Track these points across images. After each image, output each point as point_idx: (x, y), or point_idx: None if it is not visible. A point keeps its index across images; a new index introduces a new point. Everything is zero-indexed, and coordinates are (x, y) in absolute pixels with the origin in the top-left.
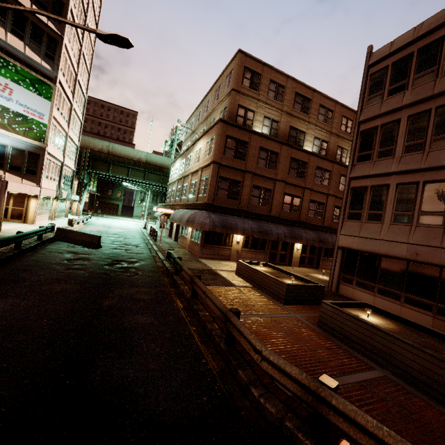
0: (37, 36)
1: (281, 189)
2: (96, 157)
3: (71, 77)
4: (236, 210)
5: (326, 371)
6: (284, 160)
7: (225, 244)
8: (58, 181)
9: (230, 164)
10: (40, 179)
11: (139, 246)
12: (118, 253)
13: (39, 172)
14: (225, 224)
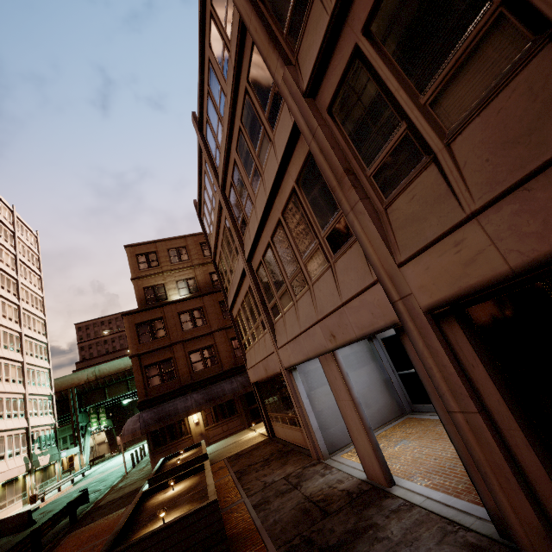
0: None
1: (223, 338)
2: (86, 390)
3: (13, 338)
4: (178, 390)
5: None
6: (212, 309)
7: (182, 434)
8: (26, 451)
9: (150, 348)
10: None
11: (100, 489)
12: None
13: None
14: (161, 416)
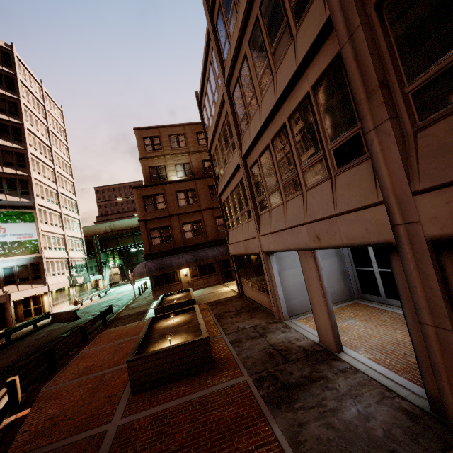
0: (12, 185)
1: (209, 216)
2: (105, 238)
3: (53, 194)
4: (173, 250)
5: (92, 372)
6: (202, 191)
7: (175, 280)
8: (68, 273)
9: (154, 216)
10: (45, 279)
11: (118, 305)
12: (88, 319)
13: (43, 274)
14: (160, 266)
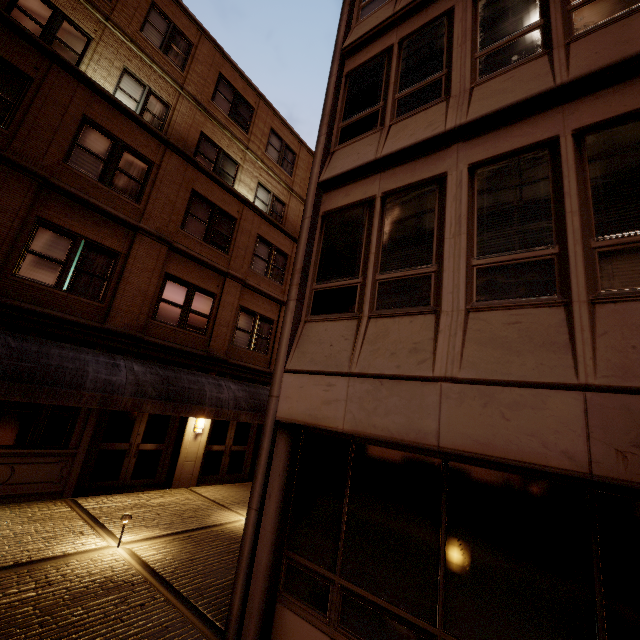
0: None
1: (154, 259)
2: None
3: None
4: None
5: None
6: (170, 187)
7: None
8: None
9: None
10: None
11: None
12: None
13: None
14: None
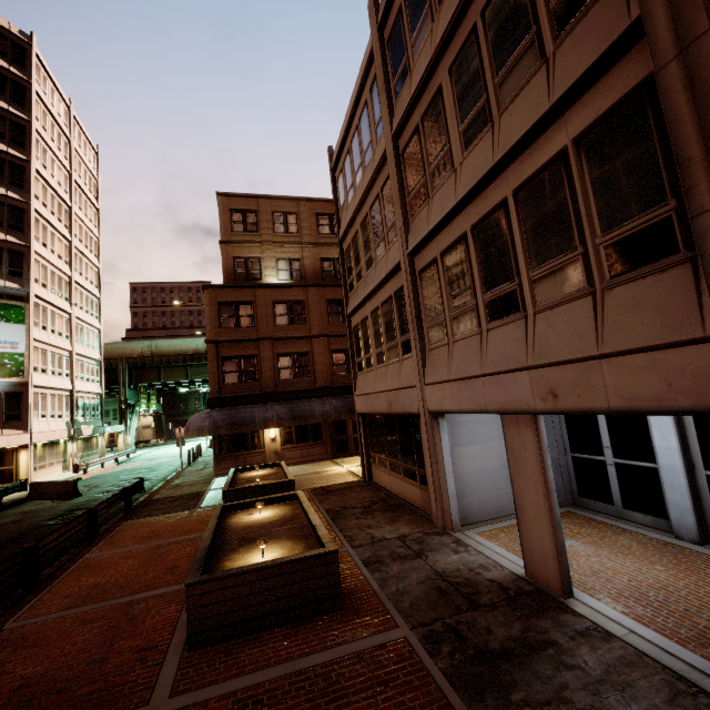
0: None
1: (323, 347)
2: (139, 365)
3: (62, 283)
4: (257, 395)
5: (108, 596)
6: (316, 307)
7: (254, 447)
8: (69, 416)
9: (232, 337)
10: (28, 423)
11: (151, 479)
12: (96, 498)
13: (26, 413)
14: (234, 420)
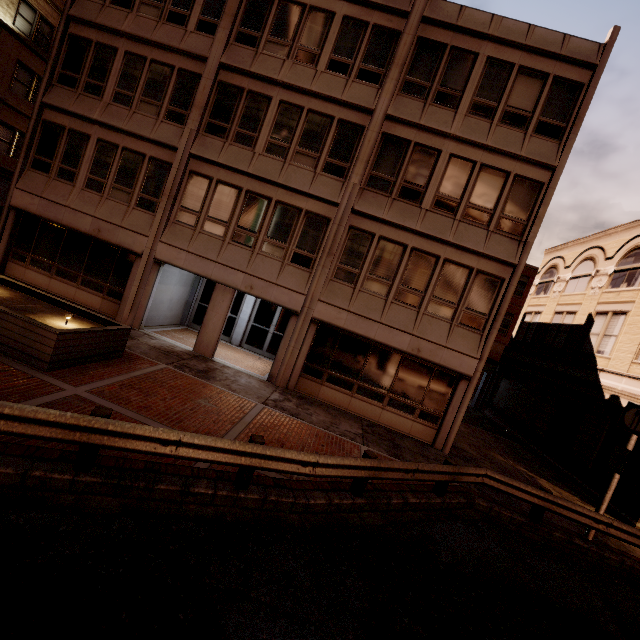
0: None
1: None
2: None
3: None
4: None
5: None
6: None
7: None
8: None
9: None
10: None
11: None
12: None
13: None
14: None
